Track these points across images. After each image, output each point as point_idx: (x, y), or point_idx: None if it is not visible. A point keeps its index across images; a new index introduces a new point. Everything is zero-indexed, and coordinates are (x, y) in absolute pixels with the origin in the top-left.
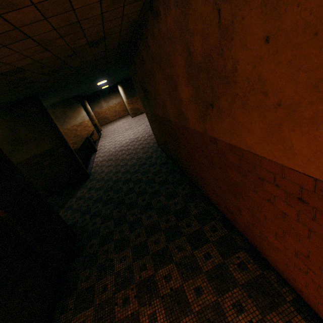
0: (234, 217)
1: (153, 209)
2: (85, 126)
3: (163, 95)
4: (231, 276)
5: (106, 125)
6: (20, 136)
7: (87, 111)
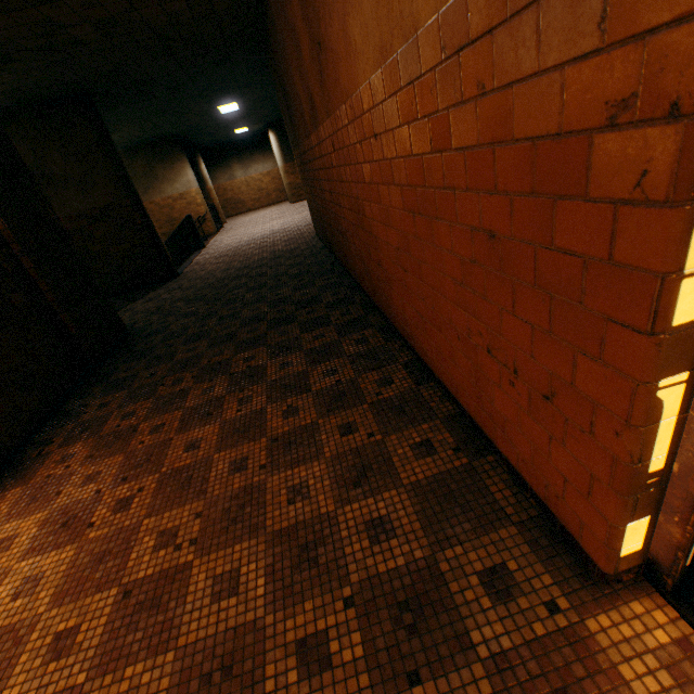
0: (372, 281)
1: (265, 302)
2: (190, 202)
3: (297, 84)
4: (341, 350)
5: (237, 216)
6: (53, 171)
7: (200, 178)
